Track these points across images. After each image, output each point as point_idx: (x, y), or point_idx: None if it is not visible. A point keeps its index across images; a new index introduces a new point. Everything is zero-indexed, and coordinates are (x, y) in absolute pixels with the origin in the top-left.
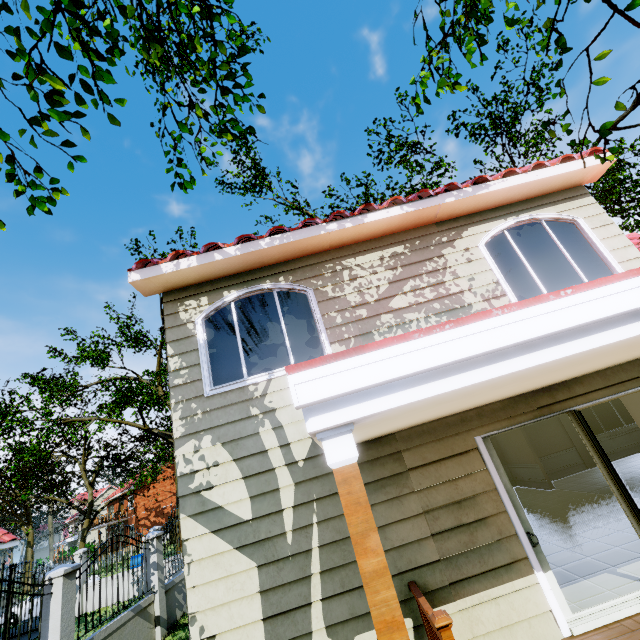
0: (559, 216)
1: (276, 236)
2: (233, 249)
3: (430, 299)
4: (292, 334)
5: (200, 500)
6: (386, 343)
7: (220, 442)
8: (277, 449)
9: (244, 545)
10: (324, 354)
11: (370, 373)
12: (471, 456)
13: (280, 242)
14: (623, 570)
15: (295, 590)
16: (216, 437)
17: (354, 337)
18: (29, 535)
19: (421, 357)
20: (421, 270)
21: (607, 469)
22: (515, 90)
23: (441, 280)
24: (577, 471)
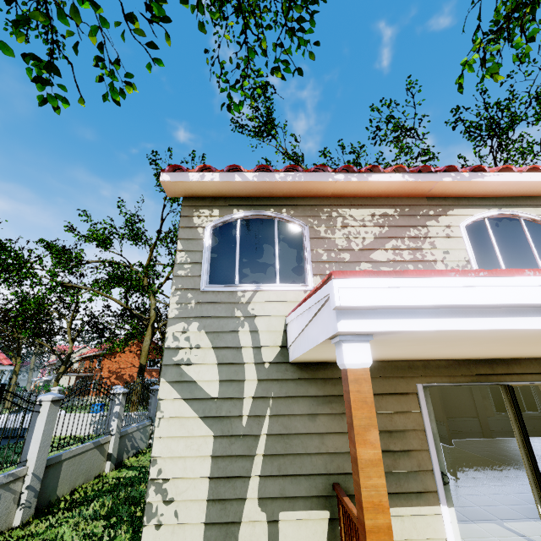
0: (537, 218)
1: (290, 173)
2: (251, 175)
3: (406, 260)
4: (282, 259)
5: (179, 371)
6: (424, 274)
7: (205, 330)
8: (250, 348)
9: (207, 416)
10: (305, 282)
11: (406, 295)
12: (410, 398)
13: (292, 179)
14: (509, 525)
15: (240, 463)
16: (202, 325)
17: None
18: (17, 366)
19: (454, 293)
20: (404, 234)
21: (523, 440)
22: (519, 100)
23: (420, 246)
24: (475, 437)
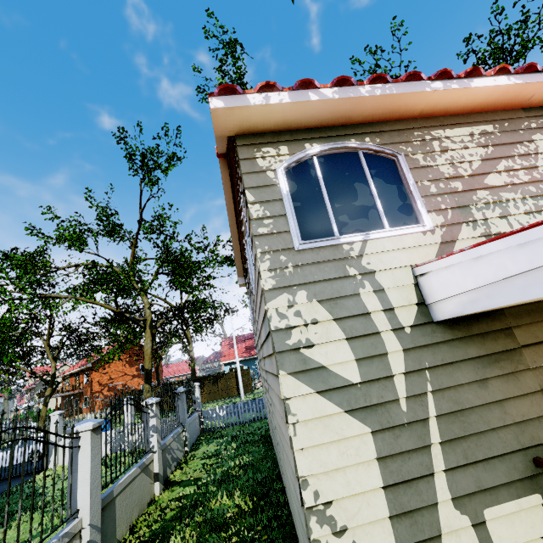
0: None
1: (377, 85)
2: (330, 91)
3: (525, 181)
4: (382, 198)
5: (300, 358)
6: None
7: (317, 299)
8: (380, 313)
9: (354, 409)
10: (420, 222)
11: None
12: None
13: (382, 92)
14: None
15: (415, 459)
16: (312, 293)
17: (451, 209)
18: None
19: None
20: (513, 152)
21: None
22: (534, 21)
23: (534, 164)
24: None
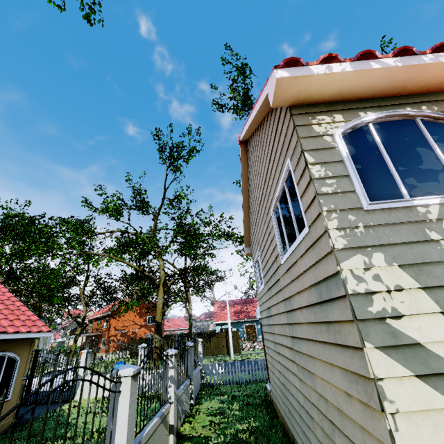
0: None
1: (440, 54)
2: (391, 60)
3: None
4: None
5: (388, 329)
6: None
7: (398, 263)
8: None
9: None
10: None
11: None
12: None
13: None
14: None
15: None
16: (390, 256)
17: None
18: None
19: None
20: None
21: None
22: None
23: None
24: None
